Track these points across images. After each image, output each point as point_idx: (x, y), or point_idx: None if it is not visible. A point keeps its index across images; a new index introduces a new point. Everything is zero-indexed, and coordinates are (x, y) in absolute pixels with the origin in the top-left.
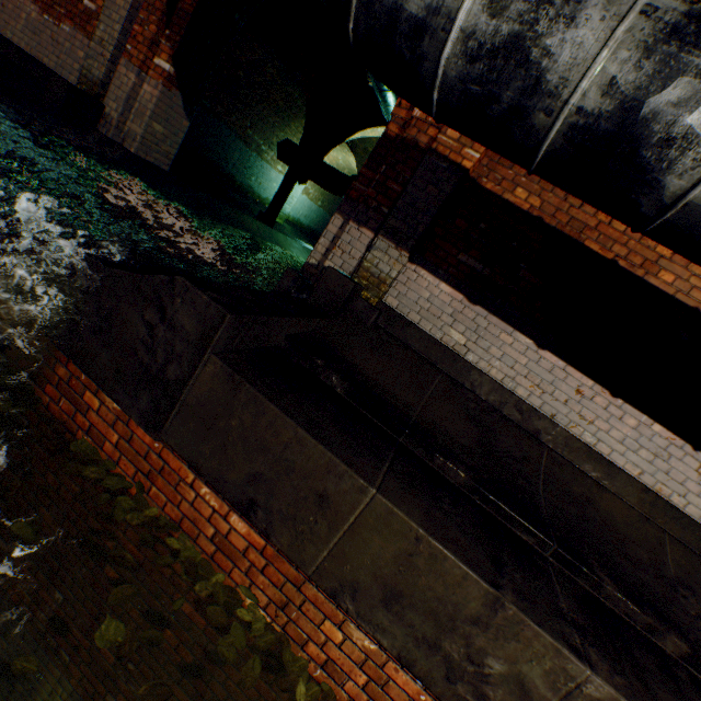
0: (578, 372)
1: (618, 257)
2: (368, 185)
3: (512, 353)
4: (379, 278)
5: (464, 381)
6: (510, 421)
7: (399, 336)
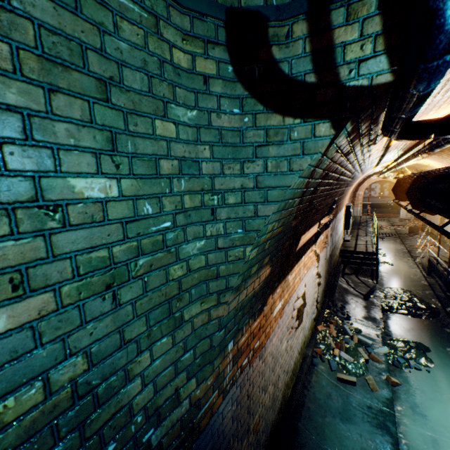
0: None
1: None
2: None
3: None
4: None
5: None
6: None
7: None
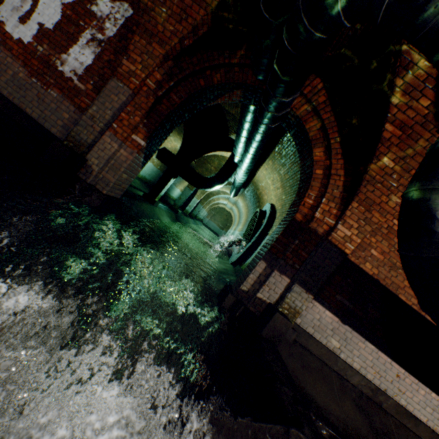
0: (397, 365)
1: (413, 304)
2: (283, 246)
3: (364, 353)
4: (295, 309)
5: (342, 372)
6: (370, 399)
7: (303, 344)
